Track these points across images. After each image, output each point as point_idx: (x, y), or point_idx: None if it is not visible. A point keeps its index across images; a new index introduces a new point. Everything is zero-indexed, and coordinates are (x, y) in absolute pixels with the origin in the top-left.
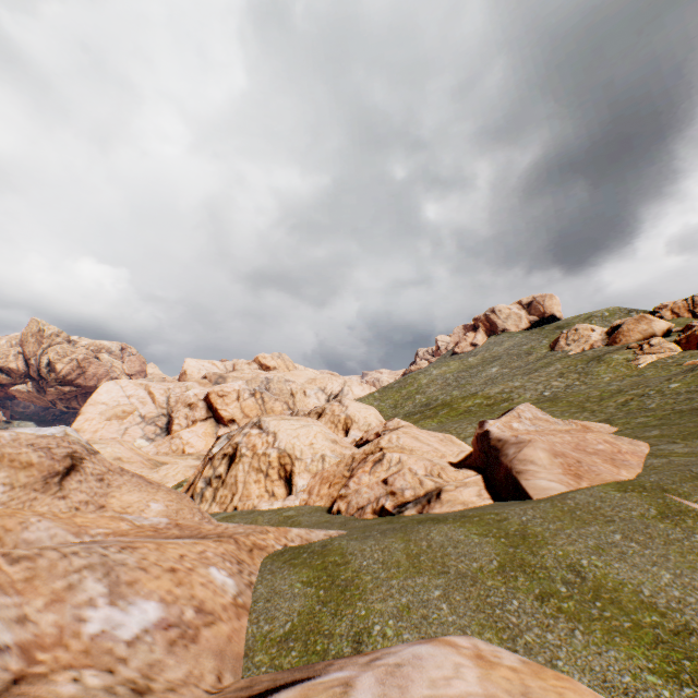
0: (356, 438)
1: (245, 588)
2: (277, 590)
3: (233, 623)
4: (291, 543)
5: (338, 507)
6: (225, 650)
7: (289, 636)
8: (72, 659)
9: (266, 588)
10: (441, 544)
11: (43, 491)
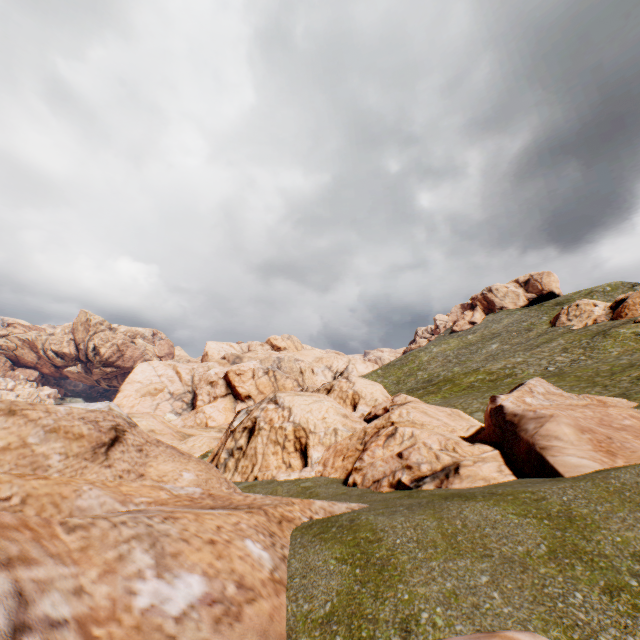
0: (363, 413)
1: (280, 562)
2: (311, 566)
3: (273, 600)
4: (316, 515)
5: (354, 480)
6: (268, 630)
7: (331, 618)
8: (125, 635)
9: (300, 563)
10: (477, 524)
11: (92, 460)
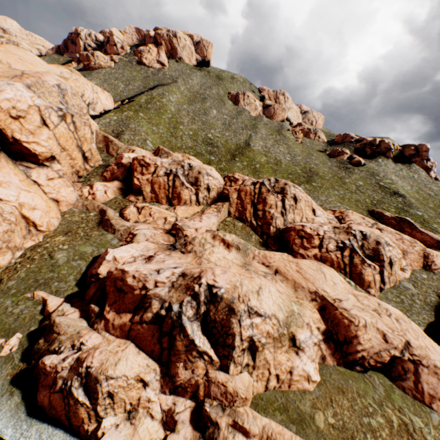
0: (325, 217)
1: None
2: None
3: None
4: None
5: (437, 271)
6: None
7: None
8: None
9: None
10: None
11: None
